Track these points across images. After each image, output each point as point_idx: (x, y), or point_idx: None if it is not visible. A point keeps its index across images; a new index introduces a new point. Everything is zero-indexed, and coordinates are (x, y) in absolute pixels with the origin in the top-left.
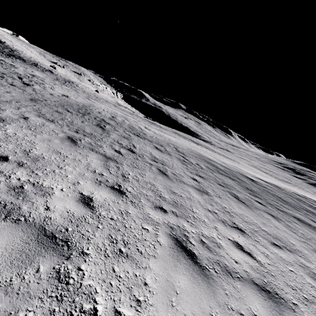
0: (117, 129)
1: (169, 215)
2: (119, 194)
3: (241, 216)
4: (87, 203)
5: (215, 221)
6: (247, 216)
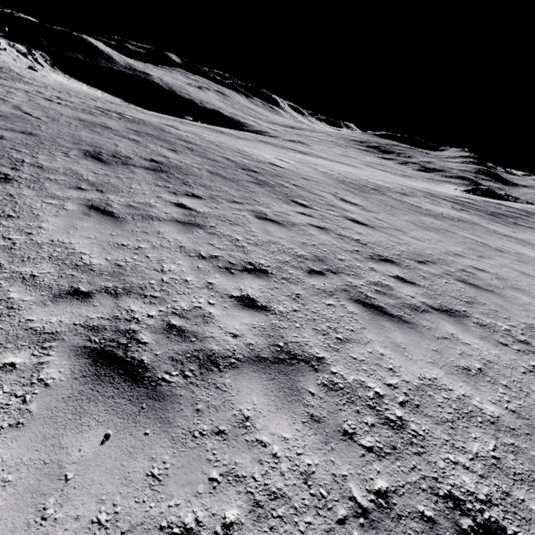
0: (393, 194)
1: None
2: None
3: None
4: None
5: None
6: None
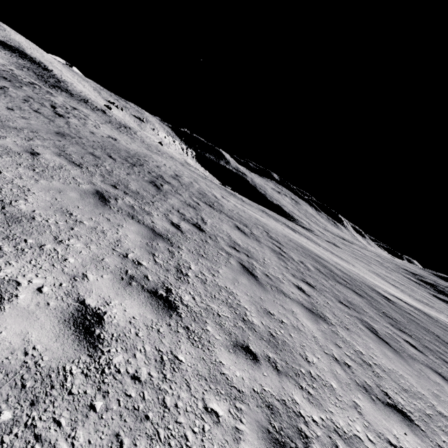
0: (181, 192)
1: (263, 367)
2: (164, 310)
3: (393, 376)
4: (87, 329)
5: (351, 389)
6: (403, 375)
